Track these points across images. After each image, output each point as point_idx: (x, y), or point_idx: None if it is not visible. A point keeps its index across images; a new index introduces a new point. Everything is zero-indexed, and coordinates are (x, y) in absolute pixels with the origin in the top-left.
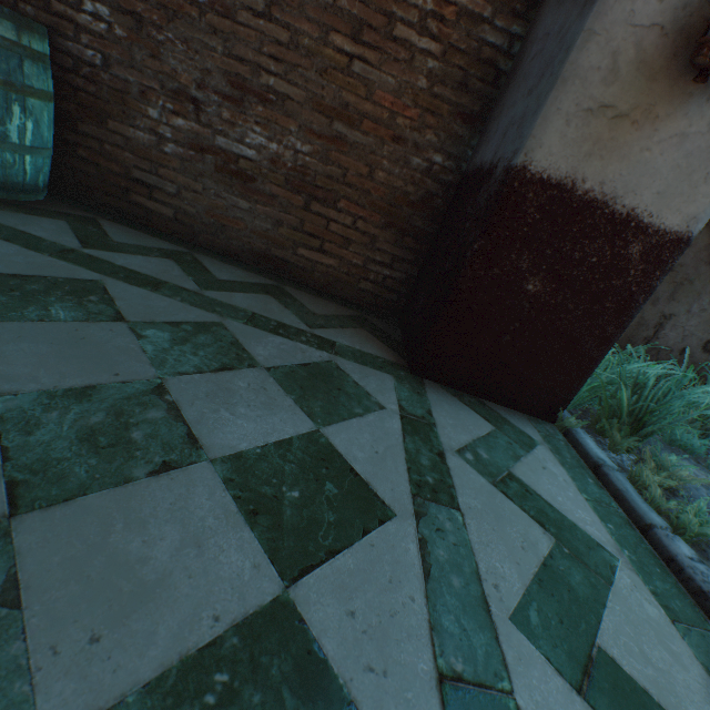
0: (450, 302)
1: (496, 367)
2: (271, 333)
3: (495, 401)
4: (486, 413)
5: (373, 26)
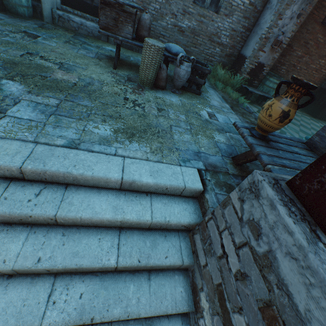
0: (323, 109)
1: (324, 116)
2: (303, 115)
3: (321, 120)
4: (322, 122)
5: (318, 70)
